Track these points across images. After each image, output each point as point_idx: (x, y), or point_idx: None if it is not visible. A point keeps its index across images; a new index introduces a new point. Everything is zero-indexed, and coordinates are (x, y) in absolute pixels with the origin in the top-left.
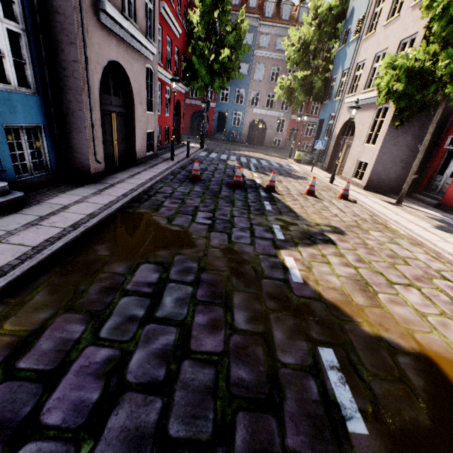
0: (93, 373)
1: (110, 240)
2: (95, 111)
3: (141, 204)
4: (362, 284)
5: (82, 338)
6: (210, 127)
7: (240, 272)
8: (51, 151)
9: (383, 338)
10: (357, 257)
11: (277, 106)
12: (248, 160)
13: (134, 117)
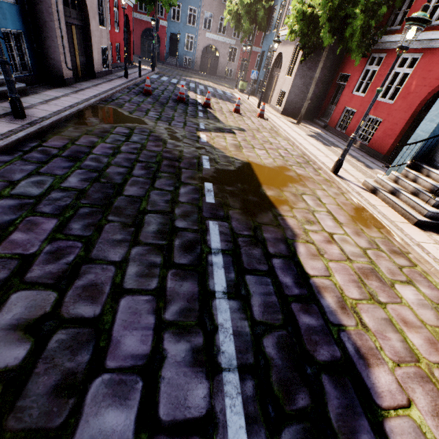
0: (107, 148)
1: (96, 116)
2: (62, 23)
3: (109, 103)
4: (238, 146)
5: (99, 141)
6: (162, 49)
7: (173, 136)
8: (31, 56)
9: (234, 157)
10: (243, 139)
11: (230, 32)
12: (197, 86)
13: (90, 31)
